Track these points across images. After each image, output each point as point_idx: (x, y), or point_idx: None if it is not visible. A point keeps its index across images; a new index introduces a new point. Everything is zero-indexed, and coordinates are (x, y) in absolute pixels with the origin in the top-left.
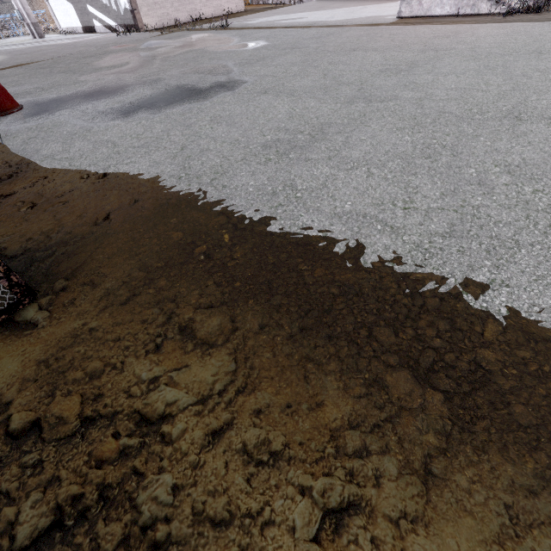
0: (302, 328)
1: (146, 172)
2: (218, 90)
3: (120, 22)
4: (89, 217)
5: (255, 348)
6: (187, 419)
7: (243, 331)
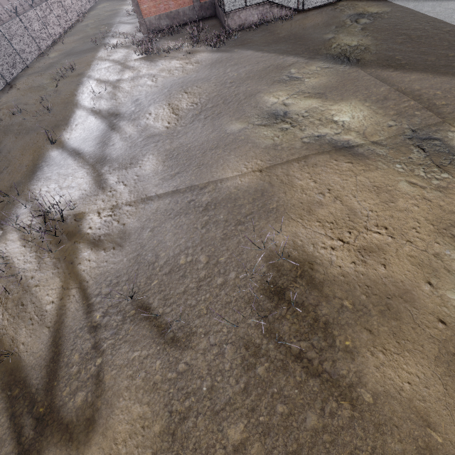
0: (375, 1)
1: None
2: None
3: None
4: None
5: (368, 2)
6: (359, 4)
7: (368, 1)
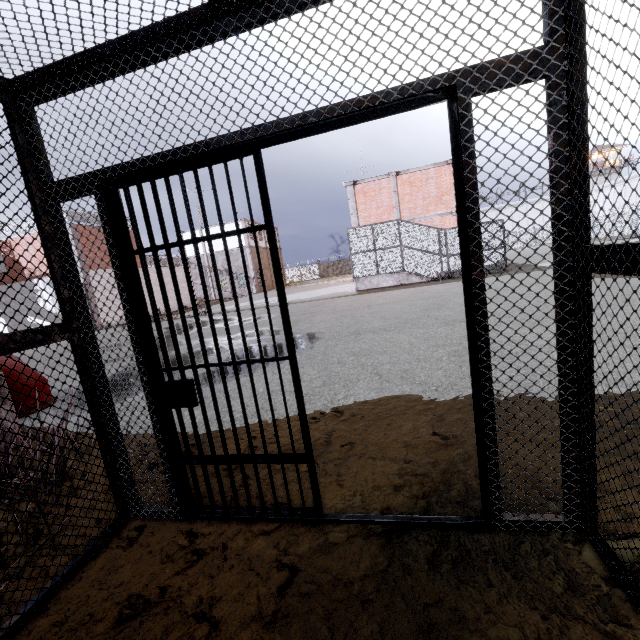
0: None
1: (386, 397)
2: (306, 341)
3: None
4: (420, 443)
5: None
6: None
7: None
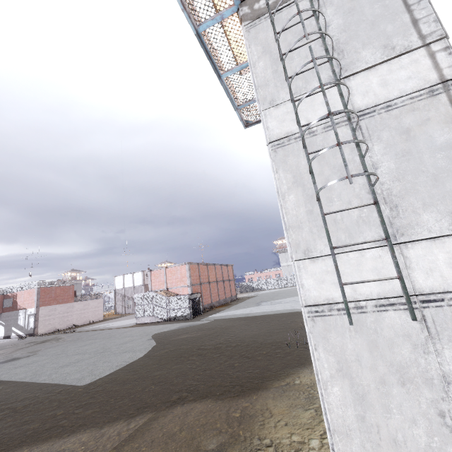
0: None
1: None
2: (25, 357)
3: (26, 333)
4: None
5: None
6: None
7: None
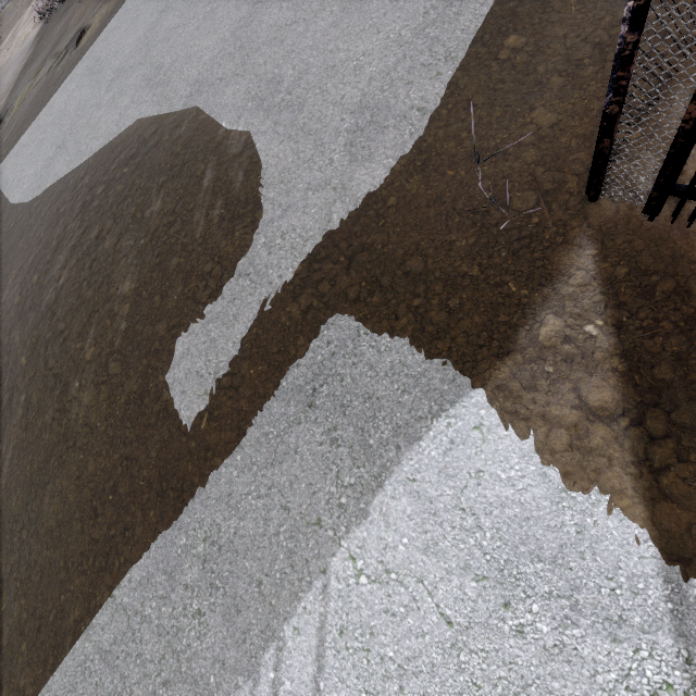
0: None
1: None
2: None
3: None
4: None
5: None
6: None
7: None
